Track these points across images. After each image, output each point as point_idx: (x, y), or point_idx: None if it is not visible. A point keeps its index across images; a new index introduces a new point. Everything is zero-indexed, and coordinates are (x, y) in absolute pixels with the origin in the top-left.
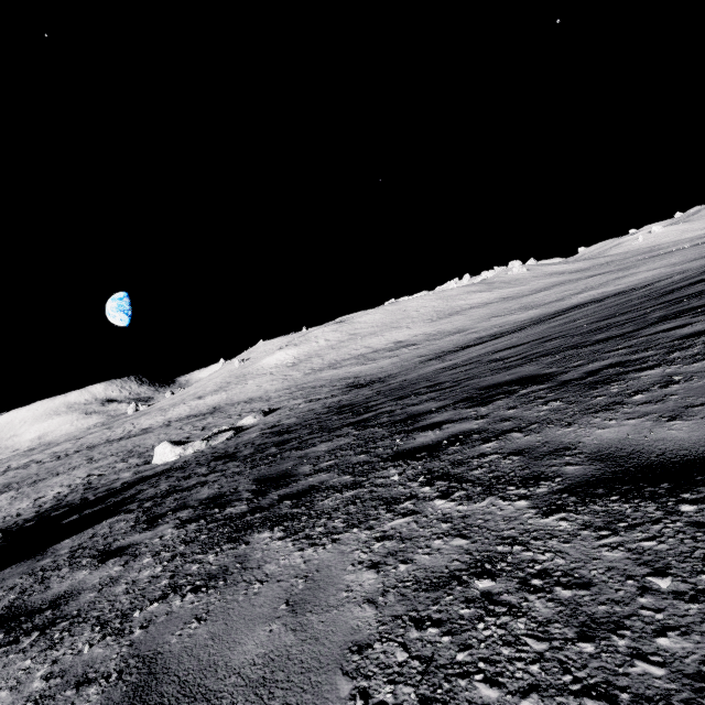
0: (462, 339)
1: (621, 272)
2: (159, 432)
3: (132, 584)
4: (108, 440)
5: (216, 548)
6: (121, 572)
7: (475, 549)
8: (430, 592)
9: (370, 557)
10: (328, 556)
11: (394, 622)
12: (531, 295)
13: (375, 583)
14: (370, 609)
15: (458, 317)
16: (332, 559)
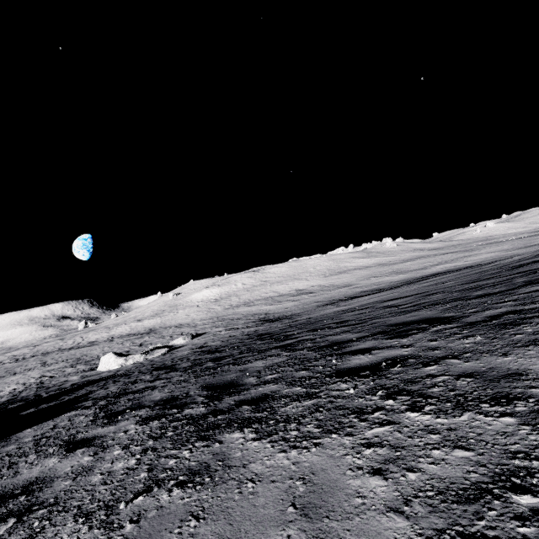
0: (349, 292)
1: (467, 252)
2: (103, 345)
3: (108, 474)
4: (60, 348)
5: (188, 444)
6: (93, 462)
7: (486, 461)
8: (463, 504)
9: (367, 463)
10: (318, 459)
11: (441, 537)
12: (400, 263)
13: (388, 490)
14: (400, 519)
15: (345, 275)
16: (323, 462)
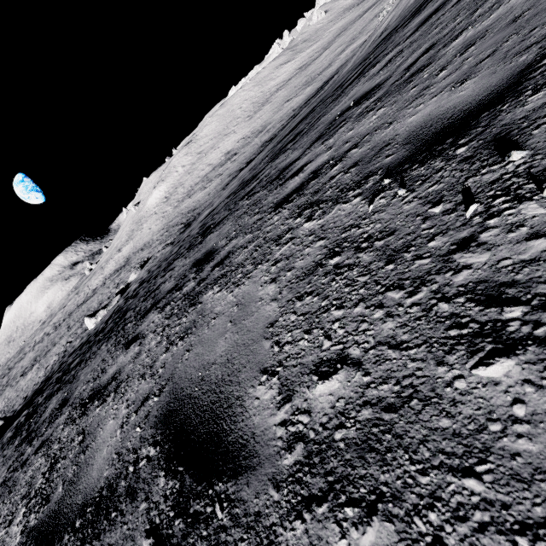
0: (257, 145)
1: (383, 3)
2: (99, 293)
3: None
4: (77, 305)
5: None
6: None
7: None
8: None
9: None
10: None
11: None
12: (317, 59)
13: None
14: None
15: (266, 108)
16: None
